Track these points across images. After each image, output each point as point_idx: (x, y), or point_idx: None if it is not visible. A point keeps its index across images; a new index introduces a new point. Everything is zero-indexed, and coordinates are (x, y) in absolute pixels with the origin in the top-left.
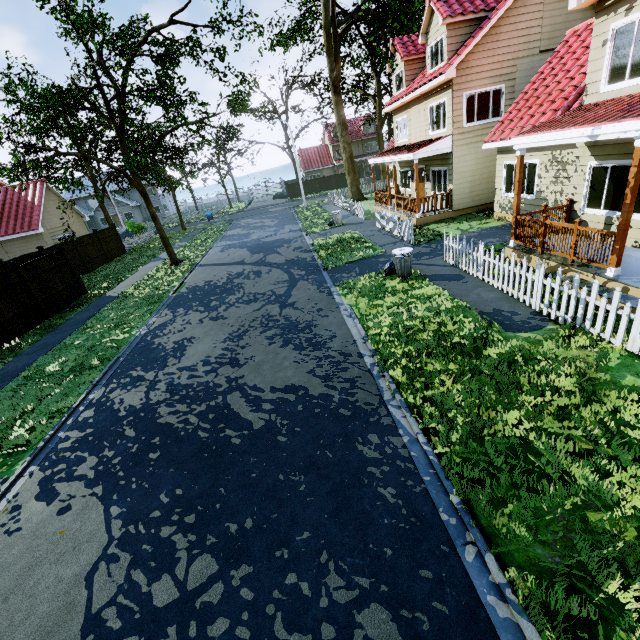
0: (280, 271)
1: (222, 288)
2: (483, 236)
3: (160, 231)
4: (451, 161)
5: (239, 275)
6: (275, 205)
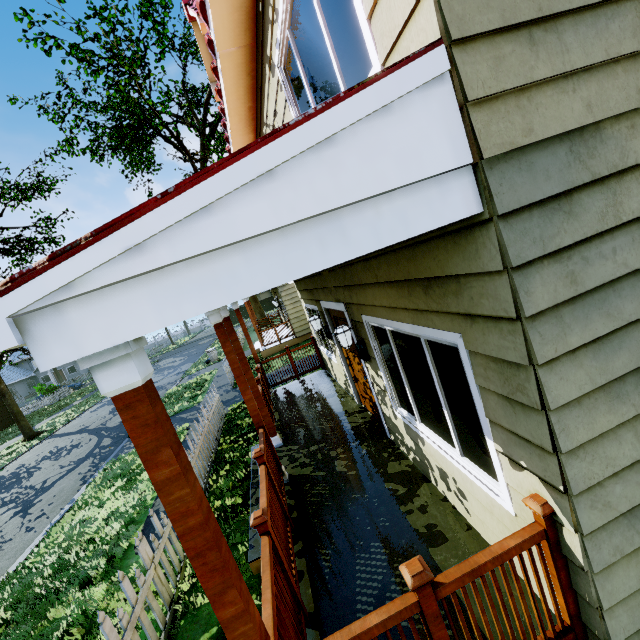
0: (94, 442)
1: (14, 479)
2: (289, 370)
3: (10, 407)
4: (280, 294)
5: (56, 452)
6: (209, 336)
